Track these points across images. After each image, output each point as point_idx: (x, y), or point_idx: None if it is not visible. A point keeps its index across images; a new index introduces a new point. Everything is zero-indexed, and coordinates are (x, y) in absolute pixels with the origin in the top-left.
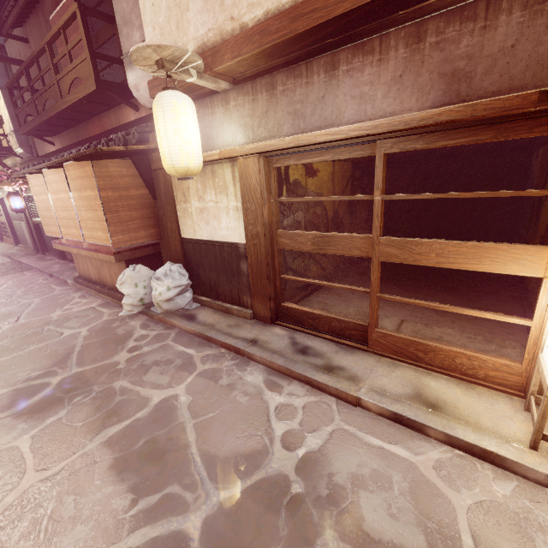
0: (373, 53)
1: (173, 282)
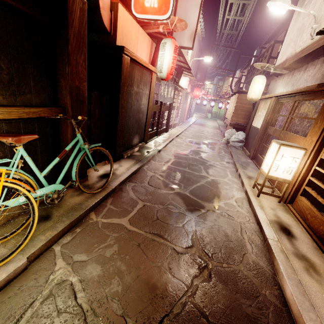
0: (314, 65)
1: (237, 136)
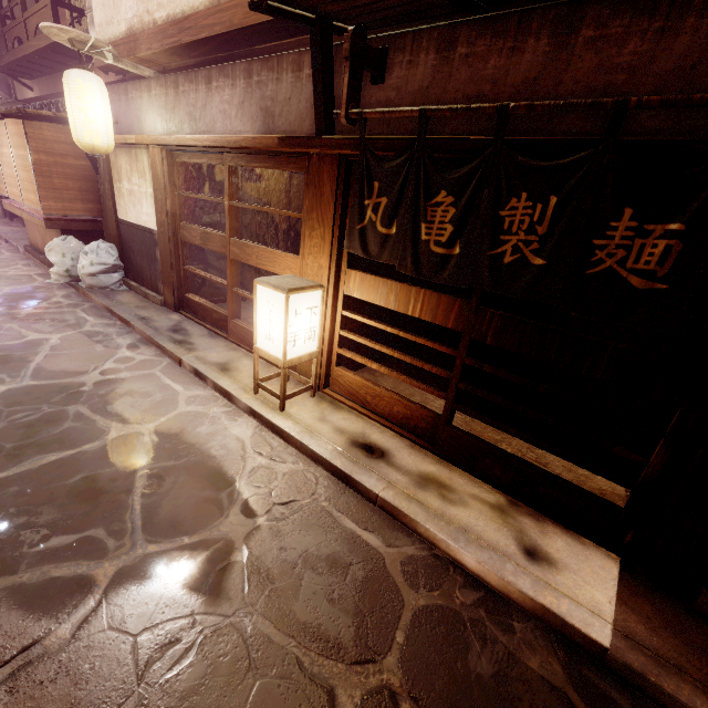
0: (229, 78)
1: (97, 258)
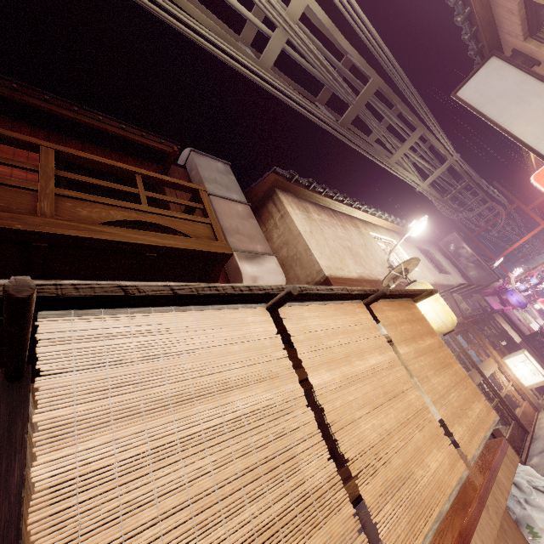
0: None
1: None
